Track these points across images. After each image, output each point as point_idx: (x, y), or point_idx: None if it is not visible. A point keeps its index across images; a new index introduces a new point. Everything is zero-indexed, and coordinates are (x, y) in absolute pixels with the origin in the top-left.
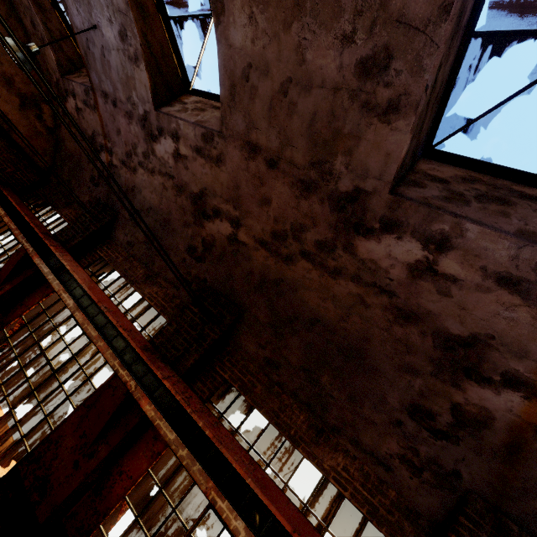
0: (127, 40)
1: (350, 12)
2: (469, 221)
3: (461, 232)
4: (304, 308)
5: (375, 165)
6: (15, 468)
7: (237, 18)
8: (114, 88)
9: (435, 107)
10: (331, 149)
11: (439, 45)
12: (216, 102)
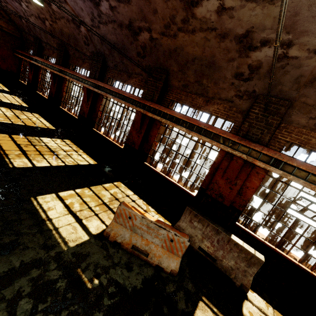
0: None
1: None
2: None
3: None
4: (66, 34)
5: None
6: (48, 95)
7: None
8: None
9: None
10: None
11: None
12: None
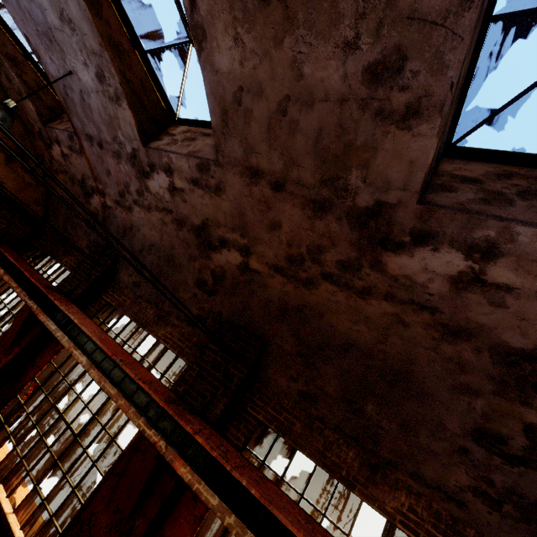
0: (106, 81)
1: (350, 16)
2: (519, 223)
3: (510, 237)
4: (334, 333)
5: (397, 176)
6: None
7: (220, 42)
8: (98, 130)
9: (455, 104)
10: (343, 164)
11: (463, 37)
12: (206, 129)
